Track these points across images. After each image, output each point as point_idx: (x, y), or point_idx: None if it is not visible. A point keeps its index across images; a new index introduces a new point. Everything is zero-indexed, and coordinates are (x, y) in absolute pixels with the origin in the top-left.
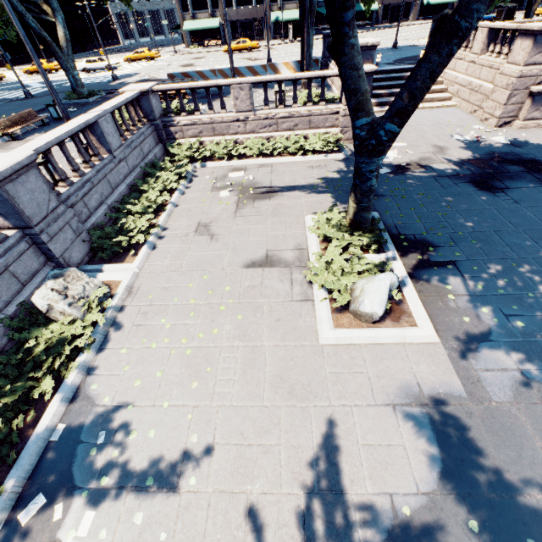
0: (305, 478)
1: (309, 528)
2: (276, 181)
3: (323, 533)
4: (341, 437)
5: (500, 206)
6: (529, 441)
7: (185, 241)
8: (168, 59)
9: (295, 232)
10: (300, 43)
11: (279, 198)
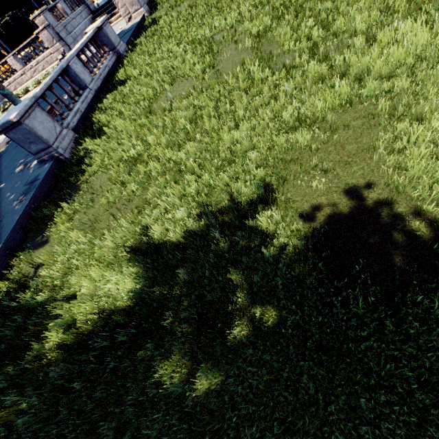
0: None
1: None
2: None
3: None
4: None
5: None
6: None
7: None
8: None
9: None
10: None
11: None
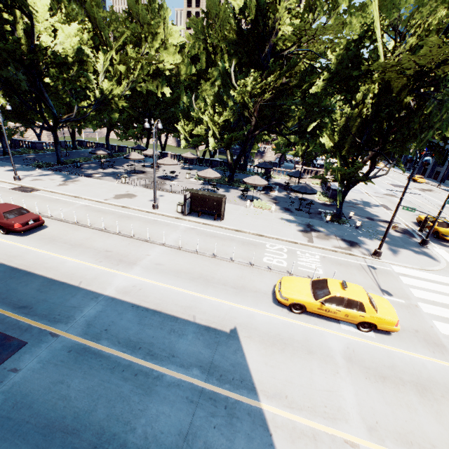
0: None
1: None
2: None
3: None
4: None
5: None
6: None
7: None
8: None
9: None
10: None
11: None
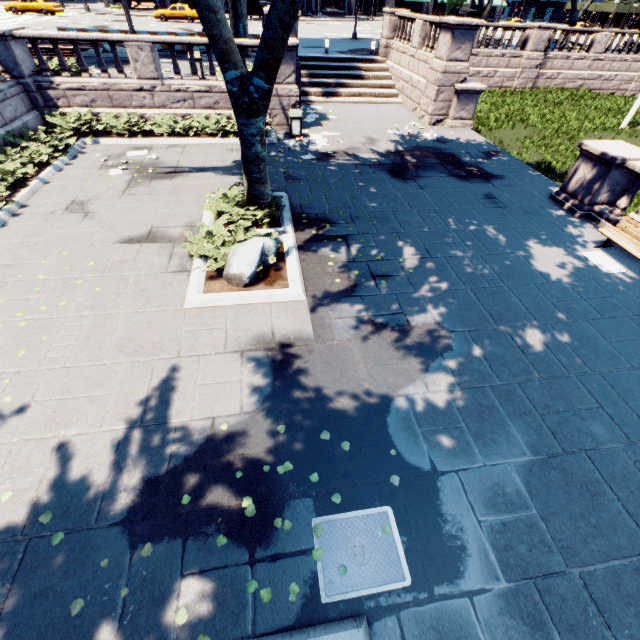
0: (129, 417)
1: (121, 454)
2: (185, 162)
3: (134, 455)
4: (180, 381)
5: (405, 191)
6: (354, 365)
7: (49, 219)
8: (75, 17)
9: (191, 210)
10: (256, 22)
11: (182, 178)
